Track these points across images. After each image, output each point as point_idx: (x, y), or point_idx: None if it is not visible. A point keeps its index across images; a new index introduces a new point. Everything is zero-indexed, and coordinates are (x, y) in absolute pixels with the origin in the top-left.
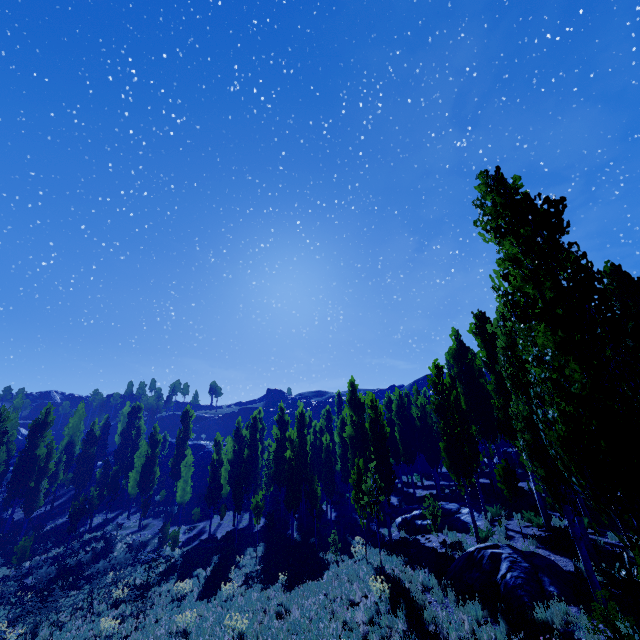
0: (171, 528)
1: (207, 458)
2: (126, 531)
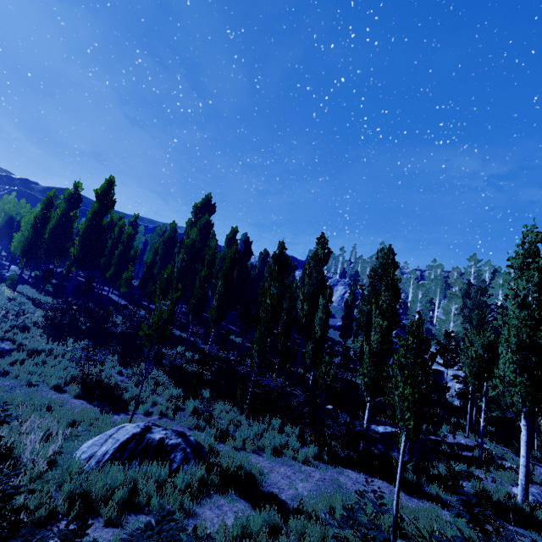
0: None
1: None
2: None
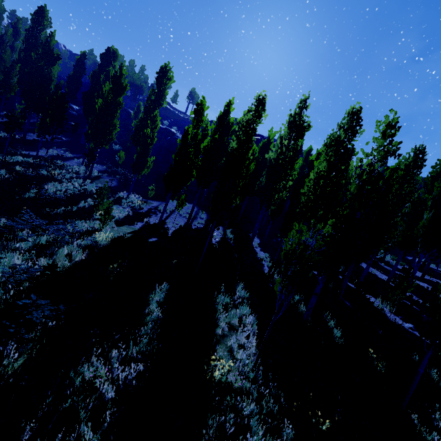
0: (122, 193)
1: (174, 144)
2: (72, 175)
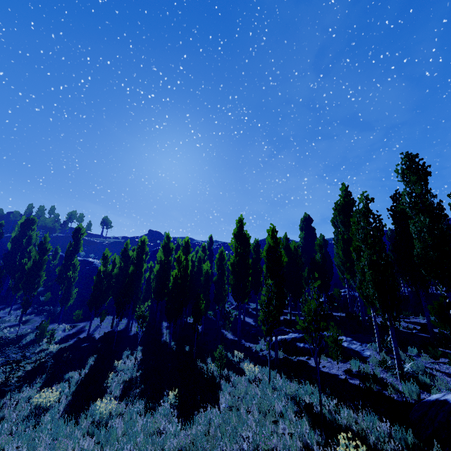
0: (52, 325)
1: (93, 272)
2: (5, 324)
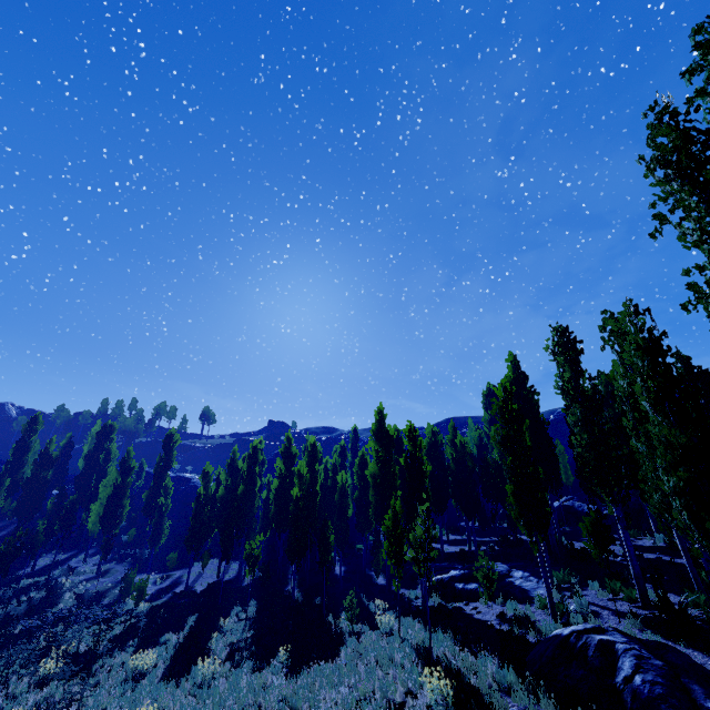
0: (138, 576)
1: (191, 494)
2: (79, 577)
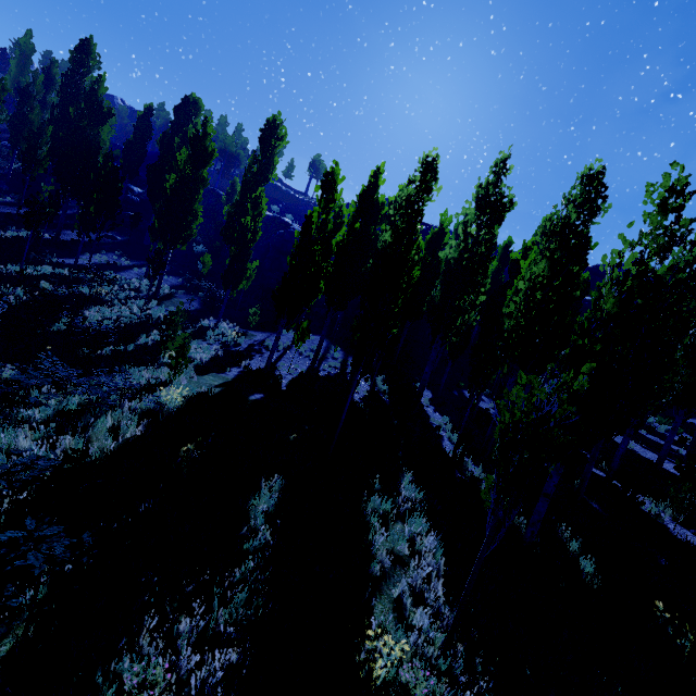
0: (207, 320)
1: (289, 242)
2: (129, 293)
